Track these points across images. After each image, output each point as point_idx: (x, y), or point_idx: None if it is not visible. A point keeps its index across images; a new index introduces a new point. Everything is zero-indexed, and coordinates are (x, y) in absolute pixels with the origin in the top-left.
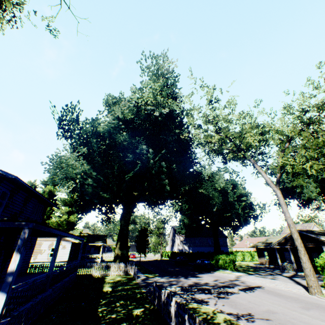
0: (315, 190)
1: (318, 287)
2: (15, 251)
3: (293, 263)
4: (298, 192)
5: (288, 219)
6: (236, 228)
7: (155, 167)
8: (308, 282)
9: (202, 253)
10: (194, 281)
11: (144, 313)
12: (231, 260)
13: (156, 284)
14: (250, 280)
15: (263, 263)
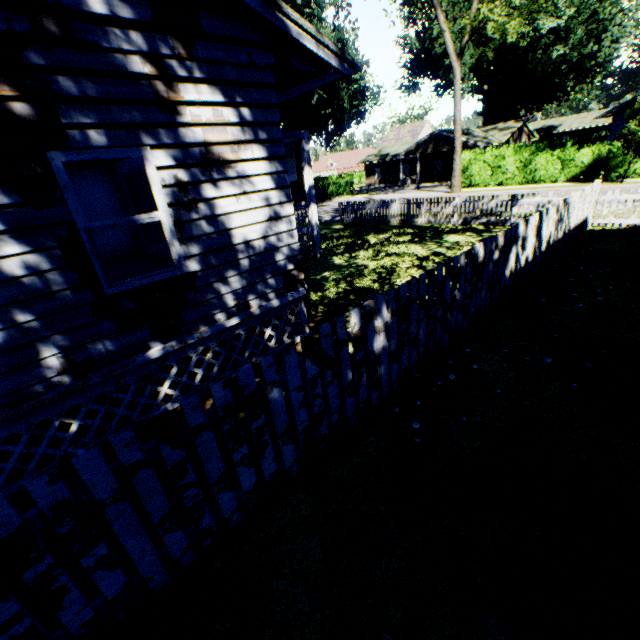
0: (469, 62)
1: (460, 187)
2: (307, 166)
3: (418, 175)
4: (446, 67)
5: (458, 114)
6: (333, 137)
7: (298, 7)
8: (454, 183)
9: (297, 183)
10: (331, 208)
11: (348, 226)
12: (349, 184)
13: (347, 202)
14: (386, 197)
15: (371, 185)
